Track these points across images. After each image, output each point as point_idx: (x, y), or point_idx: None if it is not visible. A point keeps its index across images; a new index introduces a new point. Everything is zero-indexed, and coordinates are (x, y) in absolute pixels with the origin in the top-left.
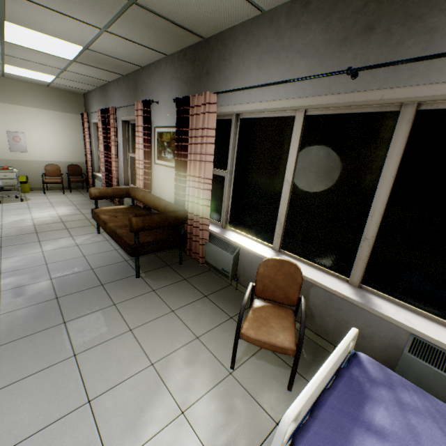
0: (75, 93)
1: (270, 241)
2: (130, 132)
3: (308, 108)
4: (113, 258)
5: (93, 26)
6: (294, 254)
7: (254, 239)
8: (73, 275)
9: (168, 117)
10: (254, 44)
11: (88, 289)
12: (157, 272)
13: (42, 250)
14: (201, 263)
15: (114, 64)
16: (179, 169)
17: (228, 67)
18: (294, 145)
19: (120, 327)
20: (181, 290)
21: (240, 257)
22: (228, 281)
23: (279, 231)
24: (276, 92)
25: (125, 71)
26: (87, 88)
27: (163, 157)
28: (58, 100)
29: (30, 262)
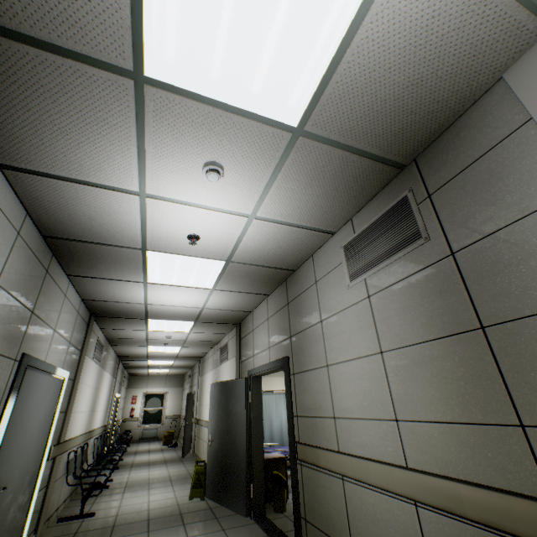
0: None
1: None
2: None
3: None
4: None
5: None
6: None
7: None
8: None
9: None
10: None
11: None
12: None
13: None
14: None
15: None
16: None
17: None
18: None
19: None
20: None
21: None
22: None
23: None
24: None
25: None
26: None
27: None
28: None
29: None
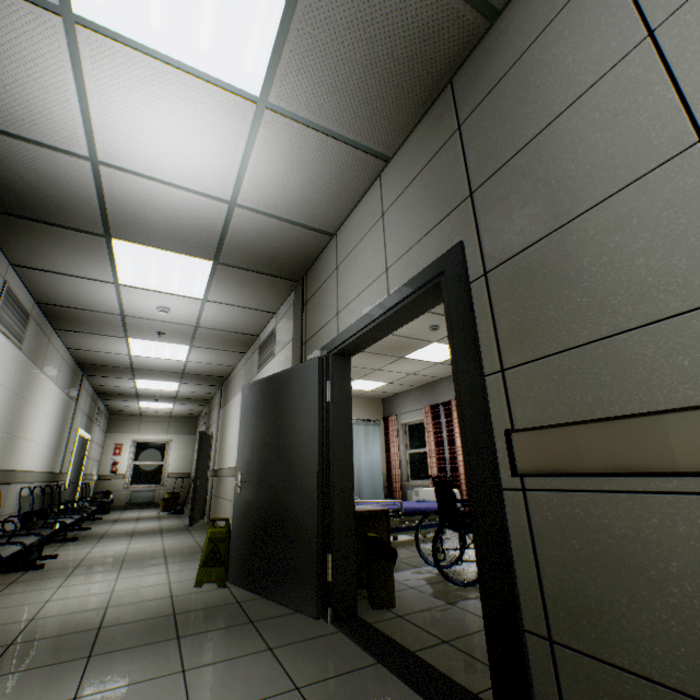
0: (375, 398)
1: None
2: None
3: None
4: None
5: None
6: None
7: None
8: None
9: None
10: None
11: None
12: None
13: None
14: None
15: None
16: None
17: None
18: None
19: None
20: None
21: None
22: None
23: None
24: None
25: None
26: (399, 390)
27: None
28: (362, 407)
29: None
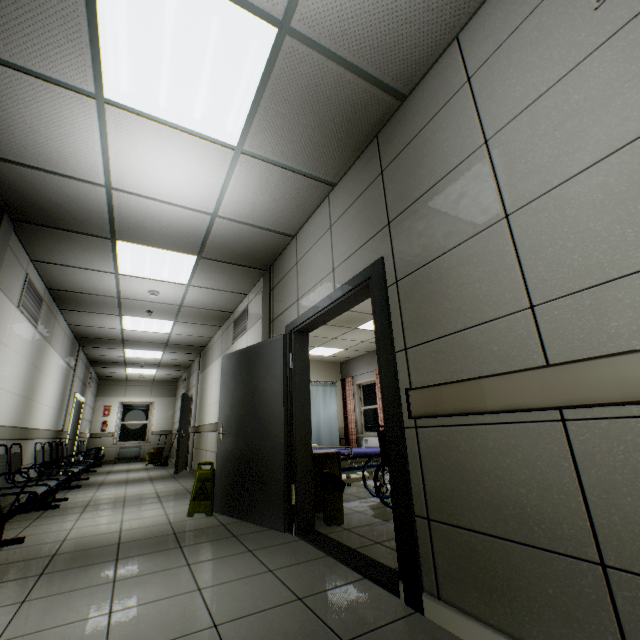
0: (334, 362)
1: None
2: None
3: None
4: None
5: None
6: None
7: None
8: None
9: None
10: None
11: None
12: None
13: None
14: None
15: None
16: None
17: None
18: None
19: None
20: None
21: None
22: None
23: None
24: None
25: None
26: (354, 355)
27: None
28: (323, 371)
29: None
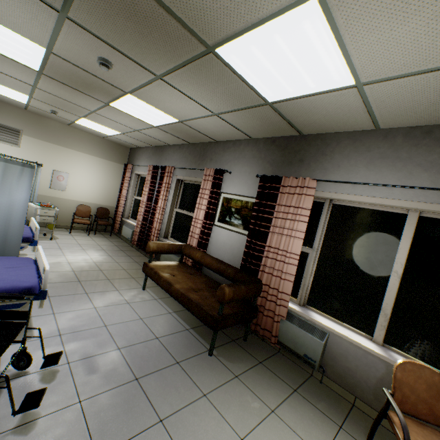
0: (124, 146)
1: (366, 330)
2: (181, 190)
3: (426, 211)
4: (172, 324)
5: (209, 111)
6: (403, 352)
7: (343, 324)
8: (141, 345)
9: (242, 187)
10: (363, 149)
11: (166, 368)
12: (227, 350)
13: (94, 305)
14: (272, 342)
15: (192, 135)
16: (255, 238)
17: (328, 161)
18: (405, 240)
19: (228, 434)
20: (265, 379)
21: (329, 344)
22: (307, 369)
23: (383, 323)
24: (389, 191)
25: (195, 141)
26: (140, 145)
27: (227, 220)
28: (107, 150)
29: (87, 321)
